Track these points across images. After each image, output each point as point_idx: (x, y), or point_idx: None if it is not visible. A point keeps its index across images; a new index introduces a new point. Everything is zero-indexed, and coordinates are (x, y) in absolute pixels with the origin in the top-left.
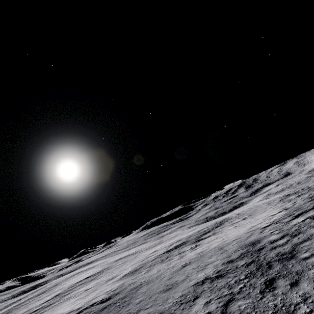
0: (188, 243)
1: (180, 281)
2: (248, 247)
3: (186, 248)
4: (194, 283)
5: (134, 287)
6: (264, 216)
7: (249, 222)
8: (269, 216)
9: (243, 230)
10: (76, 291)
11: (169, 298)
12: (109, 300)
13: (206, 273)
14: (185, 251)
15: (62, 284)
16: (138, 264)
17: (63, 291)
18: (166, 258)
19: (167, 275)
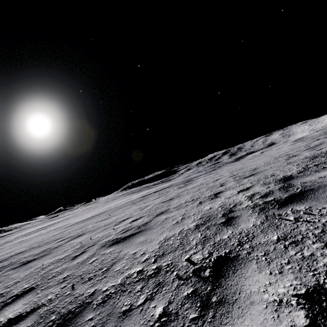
0: (172, 186)
1: (159, 221)
2: (309, 161)
3: (170, 189)
4: (197, 222)
5: (70, 235)
6: (287, 149)
7: (266, 156)
8: (298, 146)
9: (263, 160)
10: (12, 242)
11: (120, 258)
12: (15, 258)
13: (228, 202)
14: (168, 191)
15: (13, 235)
16: (101, 211)
17: (3, 242)
18: (139, 201)
19: (133, 215)
